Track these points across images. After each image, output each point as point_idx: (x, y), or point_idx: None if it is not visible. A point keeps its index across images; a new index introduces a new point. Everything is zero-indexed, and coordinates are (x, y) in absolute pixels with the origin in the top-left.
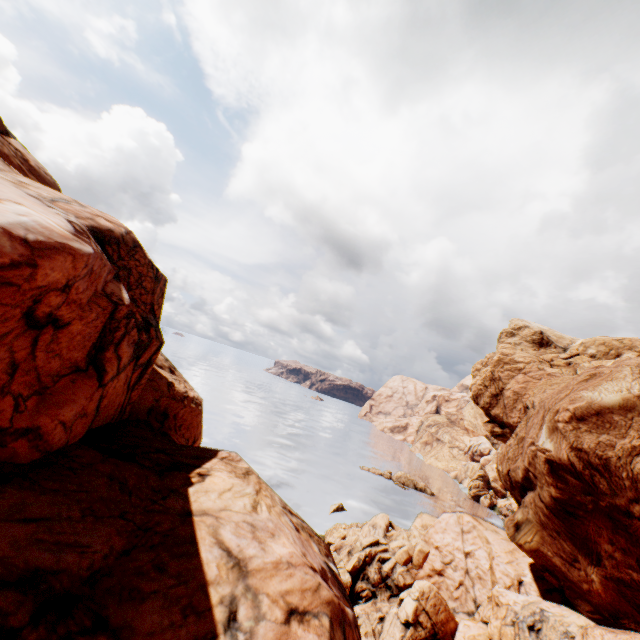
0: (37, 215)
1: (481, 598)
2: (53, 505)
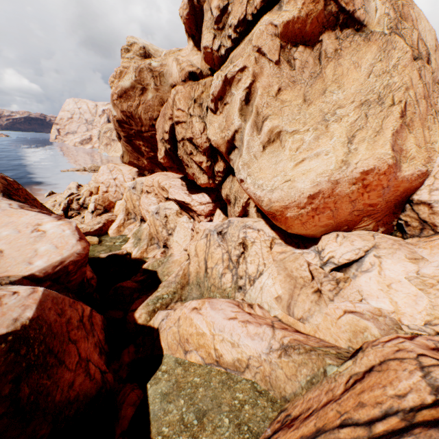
0: None
1: (124, 192)
2: None
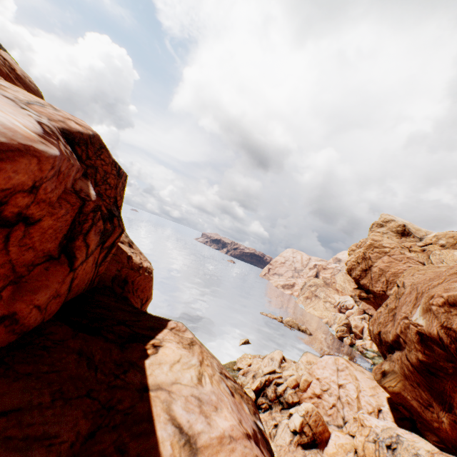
0: (1, 115)
1: (348, 417)
2: (25, 392)
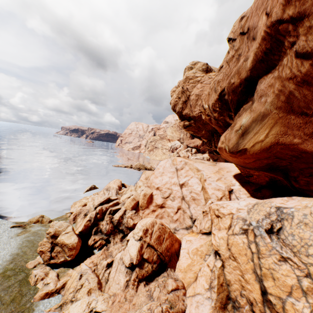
0: None
1: (196, 214)
2: None
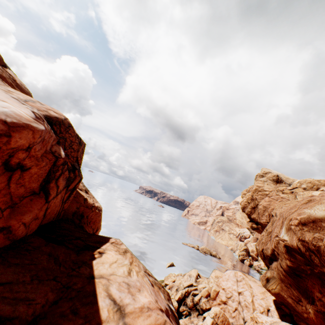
0: (14, 108)
1: (247, 317)
2: (14, 273)
